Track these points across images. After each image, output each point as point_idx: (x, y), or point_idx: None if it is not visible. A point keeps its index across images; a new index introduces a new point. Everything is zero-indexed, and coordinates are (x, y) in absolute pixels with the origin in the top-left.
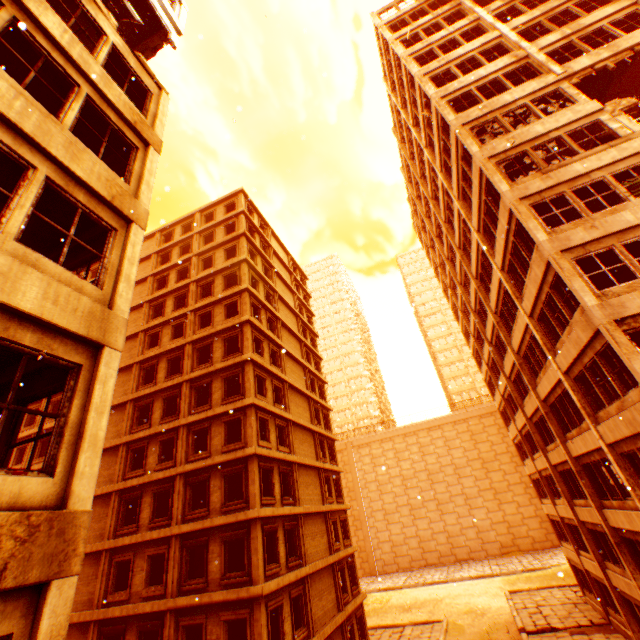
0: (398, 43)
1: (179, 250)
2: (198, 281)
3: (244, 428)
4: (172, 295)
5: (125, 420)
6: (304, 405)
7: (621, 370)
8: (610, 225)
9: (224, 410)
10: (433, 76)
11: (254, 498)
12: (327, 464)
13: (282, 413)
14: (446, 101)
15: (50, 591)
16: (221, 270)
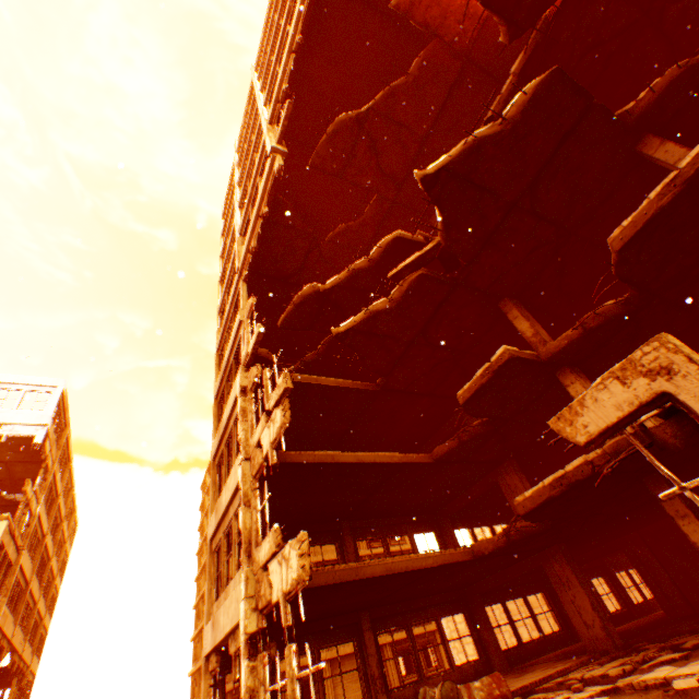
0: (223, 239)
1: None
2: None
3: None
4: None
5: None
6: None
7: None
8: (220, 508)
9: None
10: (224, 280)
11: None
12: (397, 633)
13: None
14: (221, 315)
15: None
16: None
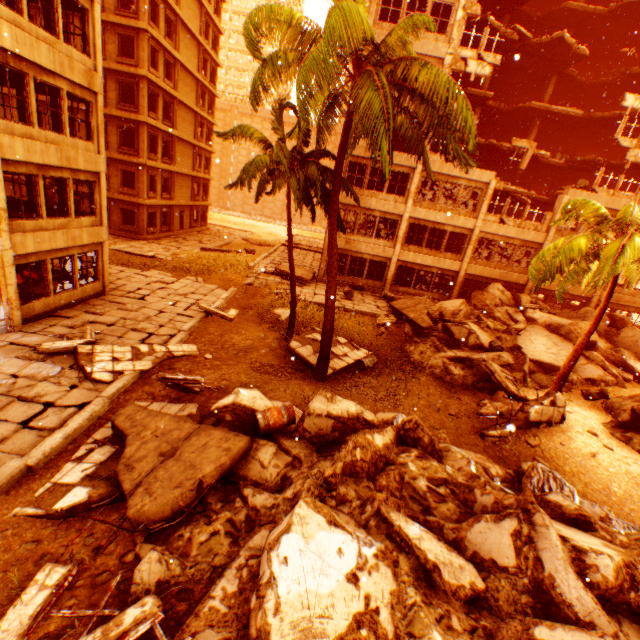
0: None
1: None
2: None
3: (138, 51)
4: None
5: None
6: (194, 51)
7: None
8: None
9: (119, 23)
10: None
11: (144, 110)
12: (204, 114)
13: (172, 51)
14: None
15: (99, 97)
16: None
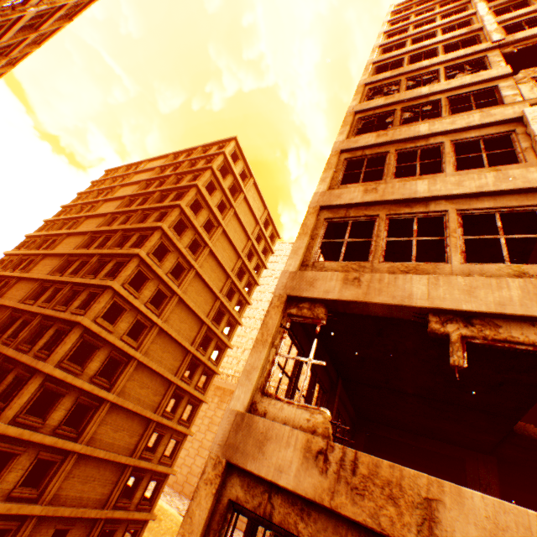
0: (388, 24)
1: (172, 169)
2: (163, 192)
3: (95, 302)
4: (144, 196)
5: (56, 265)
6: (193, 325)
7: (282, 374)
8: (393, 191)
9: (95, 282)
10: (387, 48)
11: (54, 355)
12: (185, 384)
13: (149, 313)
14: (376, 66)
15: None
16: (179, 188)
